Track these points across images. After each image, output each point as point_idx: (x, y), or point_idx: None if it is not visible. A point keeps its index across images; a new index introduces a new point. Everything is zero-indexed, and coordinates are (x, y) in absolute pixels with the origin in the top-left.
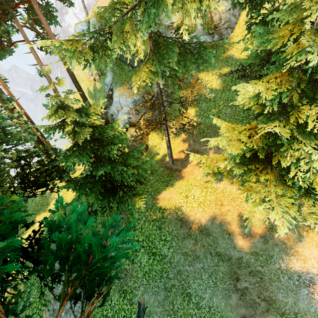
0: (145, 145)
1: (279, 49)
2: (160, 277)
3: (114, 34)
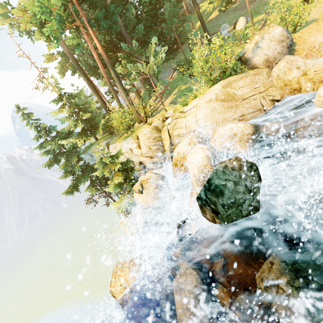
0: None
1: None
2: None
3: None
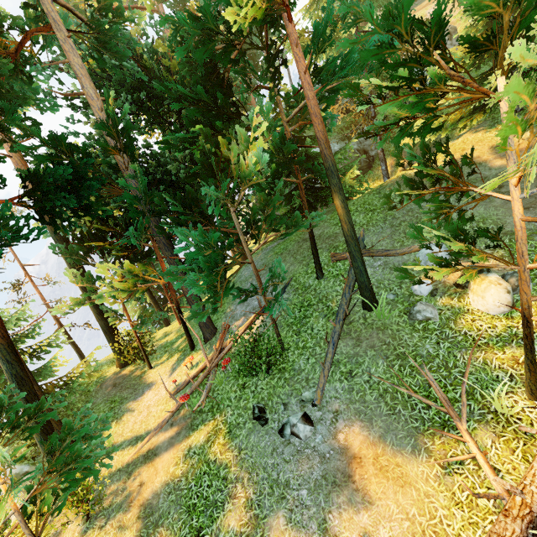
0: None
1: None
2: (383, 221)
3: (328, 30)
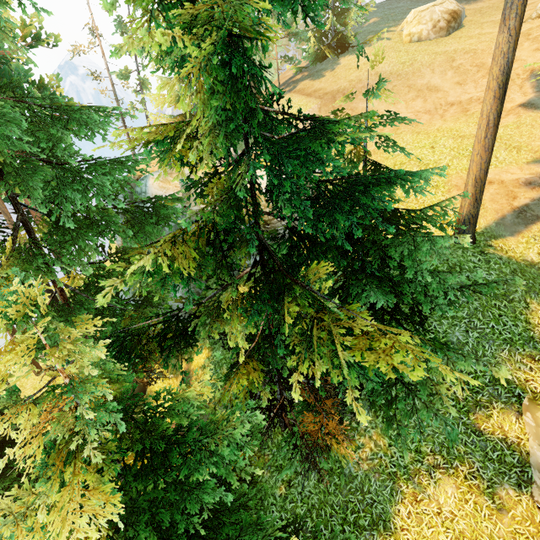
0: (142, 387)
1: (236, 347)
2: None
3: None
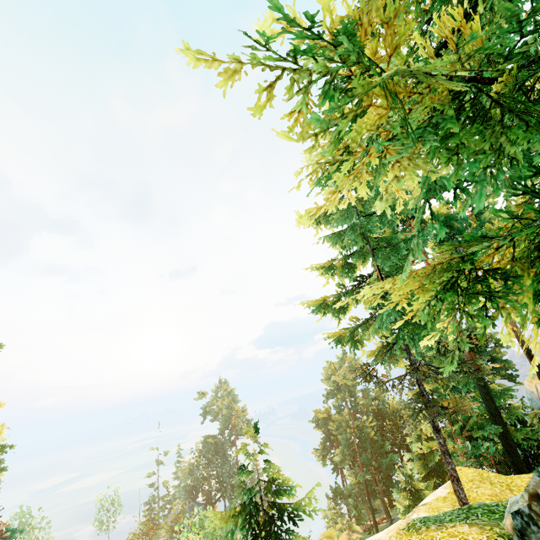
0: None
1: None
2: None
3: None
